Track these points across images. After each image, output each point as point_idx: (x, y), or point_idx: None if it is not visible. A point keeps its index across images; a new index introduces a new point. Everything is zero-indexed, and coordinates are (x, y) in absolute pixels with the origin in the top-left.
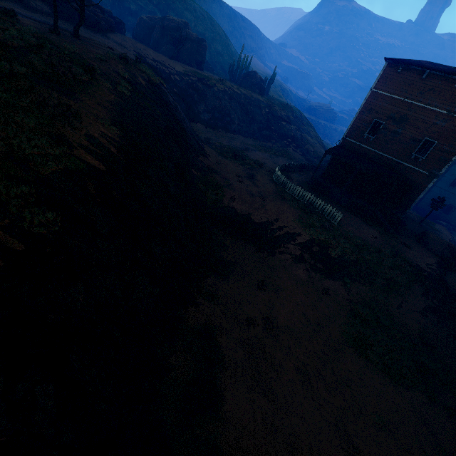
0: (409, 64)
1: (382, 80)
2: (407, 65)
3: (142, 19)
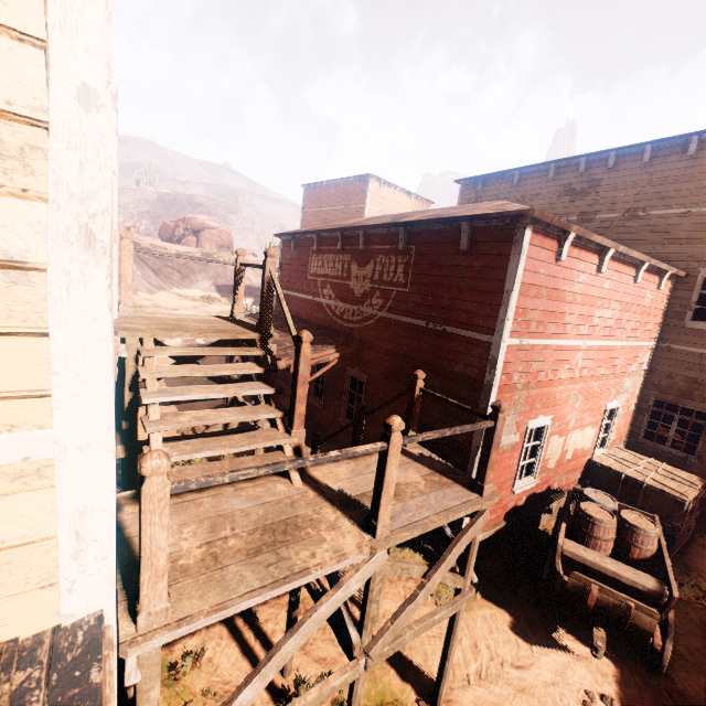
0: (313, 183)
1: (306, 202)
2: (315, 185)
3: (165, 223)
